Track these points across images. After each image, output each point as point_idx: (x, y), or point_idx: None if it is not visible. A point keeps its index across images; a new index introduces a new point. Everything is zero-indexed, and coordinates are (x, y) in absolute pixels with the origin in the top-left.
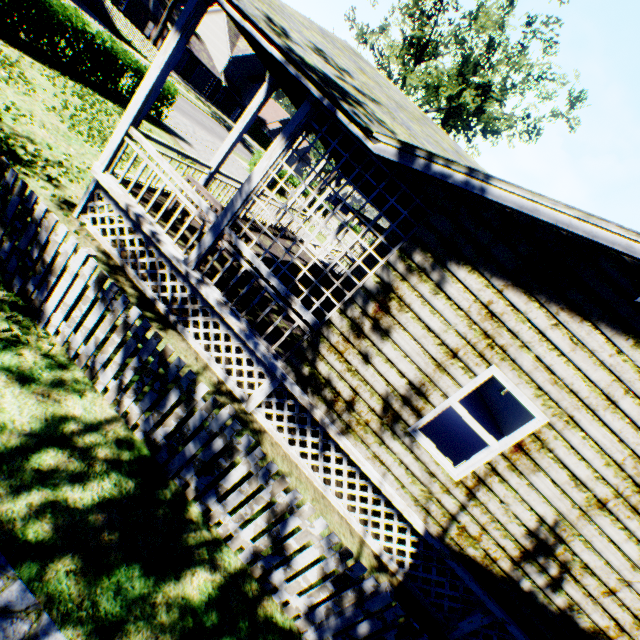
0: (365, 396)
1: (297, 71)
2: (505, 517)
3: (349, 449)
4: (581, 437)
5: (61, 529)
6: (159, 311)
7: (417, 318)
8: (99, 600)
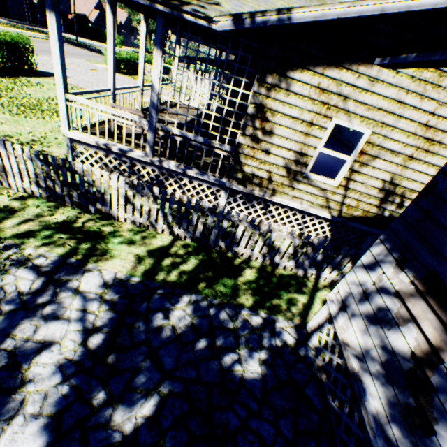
0: (275, 171)
1: (146, 1)
2: (366, 190)
3: (279, 201)
4: (391, 130)
5: (191, 278)
6: None
7: (284, 115)
8: (220, 290)
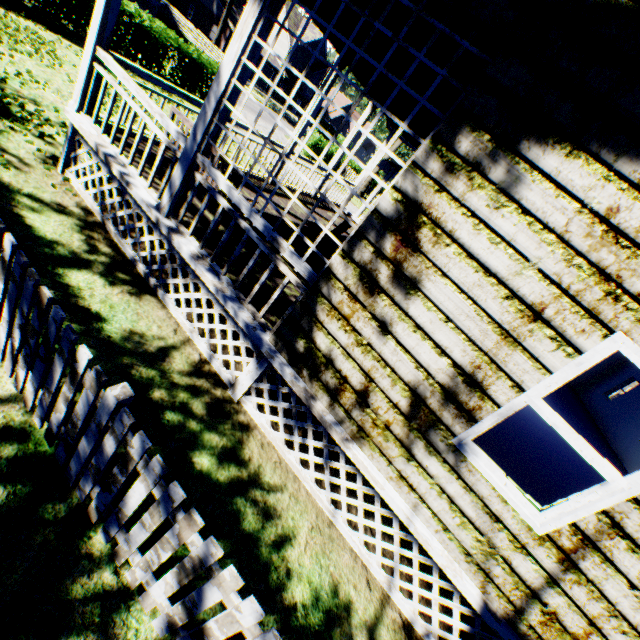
0: (383, 384)
1: None
2: None
3: (361, 462)
4: None
5: None
6: (139, 274)
7: (466, 254)
8: None
